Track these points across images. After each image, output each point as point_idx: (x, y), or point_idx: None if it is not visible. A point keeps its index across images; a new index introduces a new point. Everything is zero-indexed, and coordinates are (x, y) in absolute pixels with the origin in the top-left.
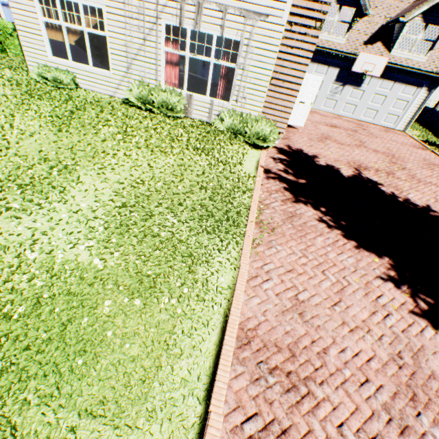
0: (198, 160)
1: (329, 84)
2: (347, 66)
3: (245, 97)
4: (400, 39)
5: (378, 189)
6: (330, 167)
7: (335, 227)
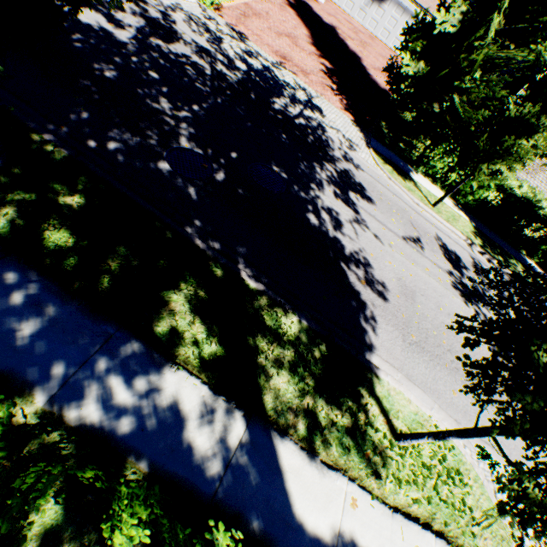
0: None
1: None
2: None
3: None
4: None
5: (335, 33)
6: (319, 17)
7: (298, 19)
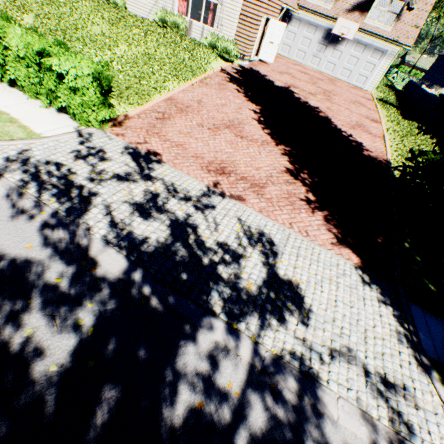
0: (183, 53)
1: (316, 43)
2: (330, 29)
3: (222, 25)
4: (372, 10)
5: (291, 94)
6: (270, 80)
7: (243, 94)
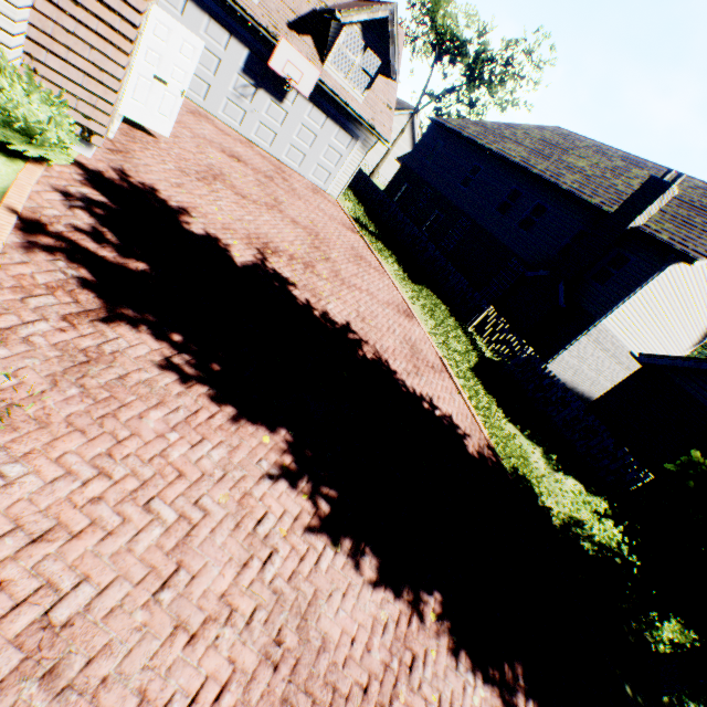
0: None
1: (233, 72)
2: (263, 52)
3: None
4: (336, 49)
5: (290, 294)
6: (214, 239)
7: (200, 379)
